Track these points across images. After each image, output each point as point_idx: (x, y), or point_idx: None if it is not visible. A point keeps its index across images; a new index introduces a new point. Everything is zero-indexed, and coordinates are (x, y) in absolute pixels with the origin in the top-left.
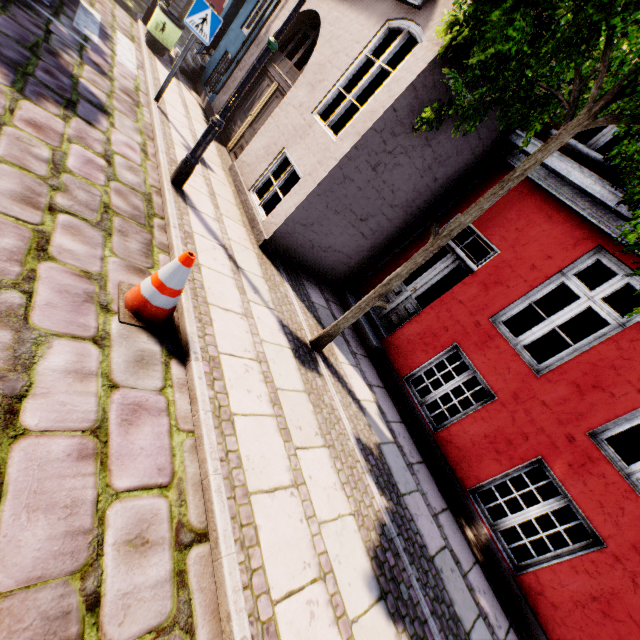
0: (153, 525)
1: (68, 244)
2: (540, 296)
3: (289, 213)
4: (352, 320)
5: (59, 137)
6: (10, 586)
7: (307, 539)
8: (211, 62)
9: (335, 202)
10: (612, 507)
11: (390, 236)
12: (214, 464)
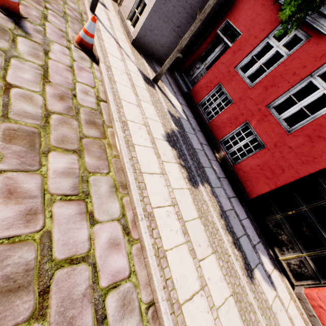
0: (89, 92)
1: (53, 20)
2: (257, 52)
3: (142, 23)
4: (168, 65)
5: None
6: (54, 83)
7: (141, 117)
8: None
9: (163, 15)
10: (270, 132)
11: (194, 37)
12: (108, 87)
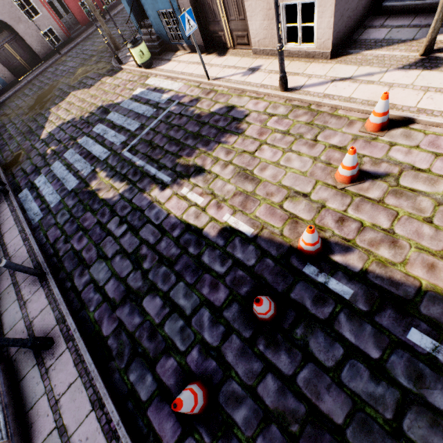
0: None
1: (335, 141)
2: None
3: (331, 25)
4: None
5: (264, 129)
6: None
7: None
8: (157, 29)
9: None
10: None
11: None
12: None
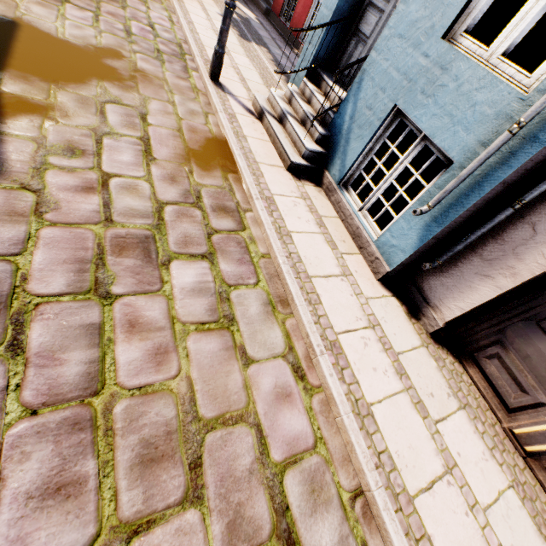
0: None
1: None
2: None
3: None
4: None
5: None
6: None
7: None
8: None
9: None
10: None
11: None
12: None
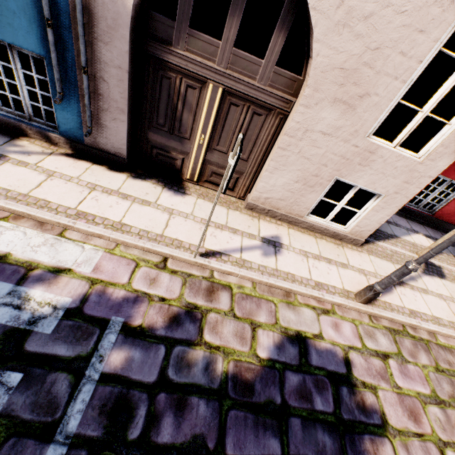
0: None
1: None
2: None
3: (383, 222)
4: None
5: (404, 397)
6: None
7: None
8: None
9: None
10: None
11: None
12: None
